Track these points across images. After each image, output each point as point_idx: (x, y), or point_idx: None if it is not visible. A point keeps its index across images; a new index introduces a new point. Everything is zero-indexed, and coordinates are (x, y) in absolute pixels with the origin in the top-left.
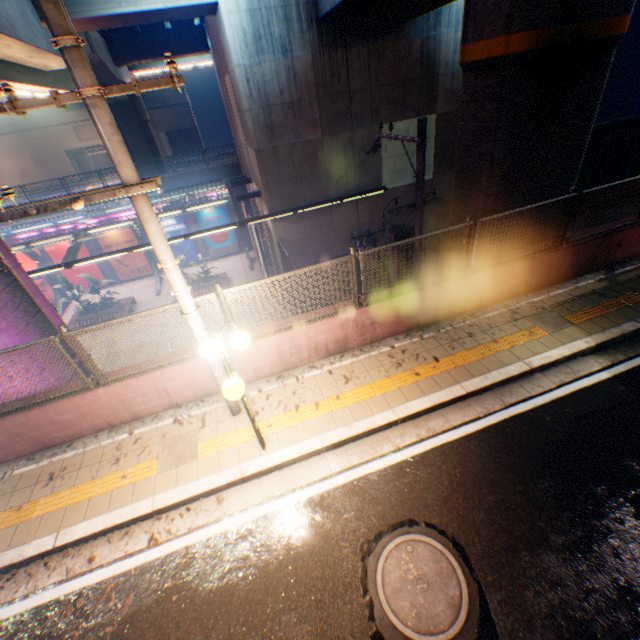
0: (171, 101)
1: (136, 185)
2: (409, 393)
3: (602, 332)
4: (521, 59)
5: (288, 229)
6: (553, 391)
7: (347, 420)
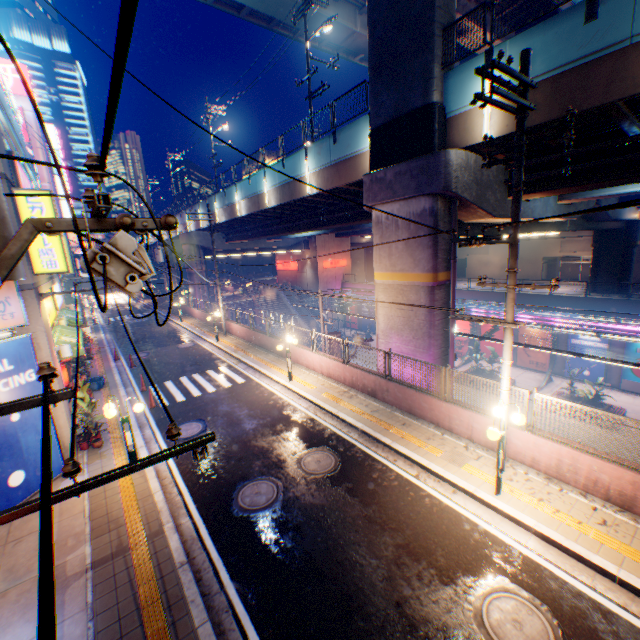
0: None
1: (507, 323)
2: None
3: None
4: None
5: None
6: None
7: (567, 535)
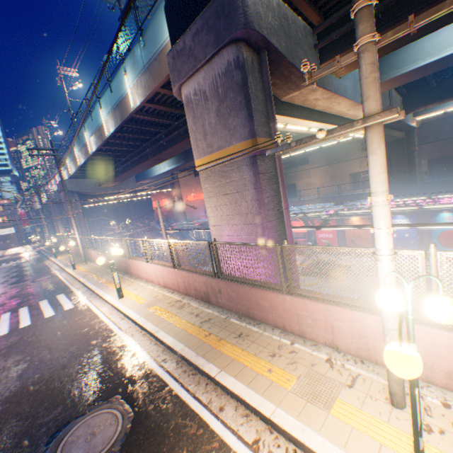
0: (441, 136)
1: (373, 114)
2: None
3: None
4: None
5: None
6: None
7: None
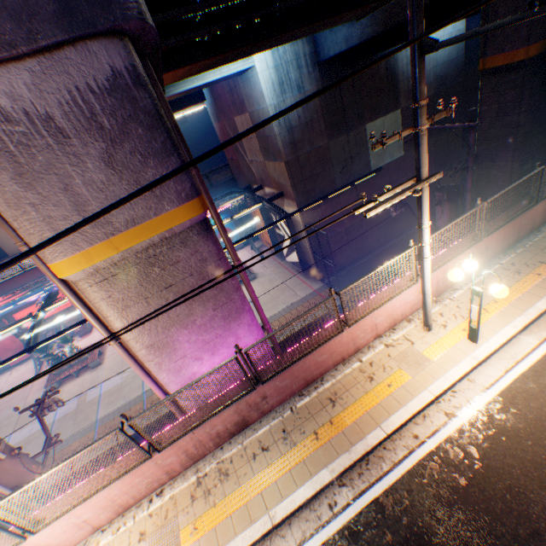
0: None
1: (432, 176)
2: (545, 286)
3: None
4: (534, 59)
5: (310, 215)
6: None
7: (517, 312)
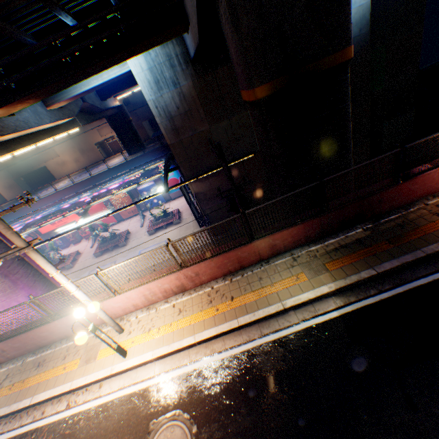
0: (146, 102)
1: (23, 249)
2: (207, 324)
3: (344, 278)
4: (268, 99)
5: (199, 186)
6: (295, 325)
7: (169, 341)
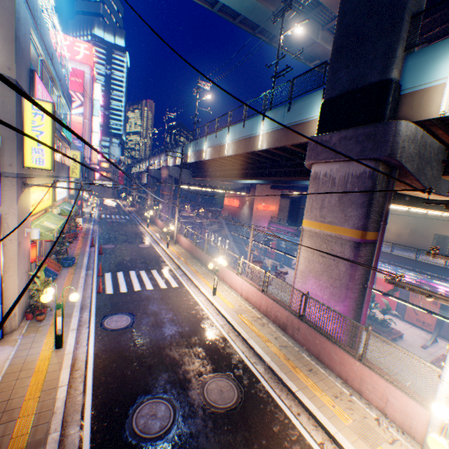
0: None
1: None
2: None
3: None
4: None
5: None
6: None
7: None
